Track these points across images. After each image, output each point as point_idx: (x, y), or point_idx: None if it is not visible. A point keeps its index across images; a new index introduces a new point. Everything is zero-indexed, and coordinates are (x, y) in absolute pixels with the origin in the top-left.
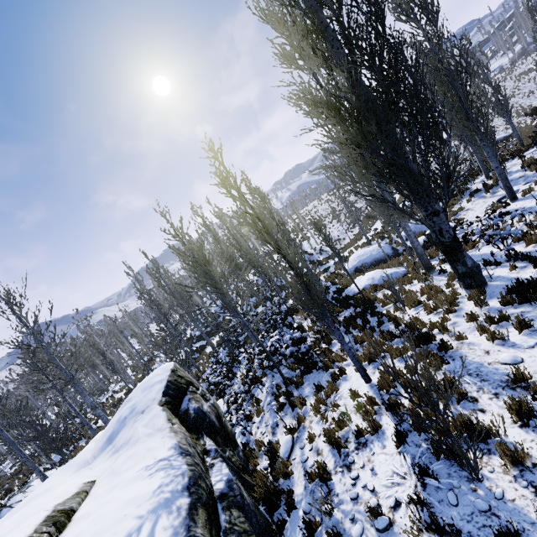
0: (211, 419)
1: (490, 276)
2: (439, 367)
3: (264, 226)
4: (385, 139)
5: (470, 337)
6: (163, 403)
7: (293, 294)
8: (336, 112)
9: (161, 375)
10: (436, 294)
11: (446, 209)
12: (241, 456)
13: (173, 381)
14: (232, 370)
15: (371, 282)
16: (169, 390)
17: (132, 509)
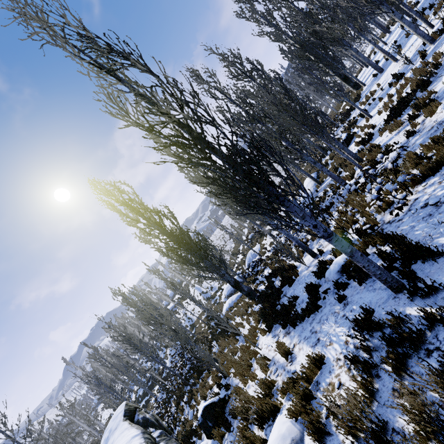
0: (152, 421)
1: (258, 290)
2: (235, 343)
3: (150, 315)
4: (187, 262)
5: (246, 325)
6: (125, 420)
7: (172, 337)
8: (167, 255)
9: (120, 409)
10: (243, 306)
11: (227, 272)
12: (175, 438)
13: (127, 409)
14: (169, 403)
15: (228, 306)
16: (126, 413)
17: (123, 443)
